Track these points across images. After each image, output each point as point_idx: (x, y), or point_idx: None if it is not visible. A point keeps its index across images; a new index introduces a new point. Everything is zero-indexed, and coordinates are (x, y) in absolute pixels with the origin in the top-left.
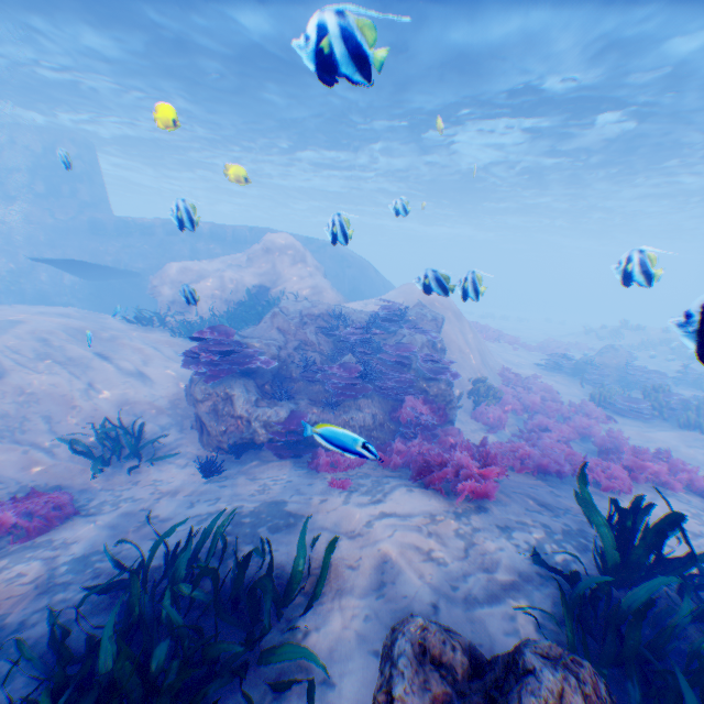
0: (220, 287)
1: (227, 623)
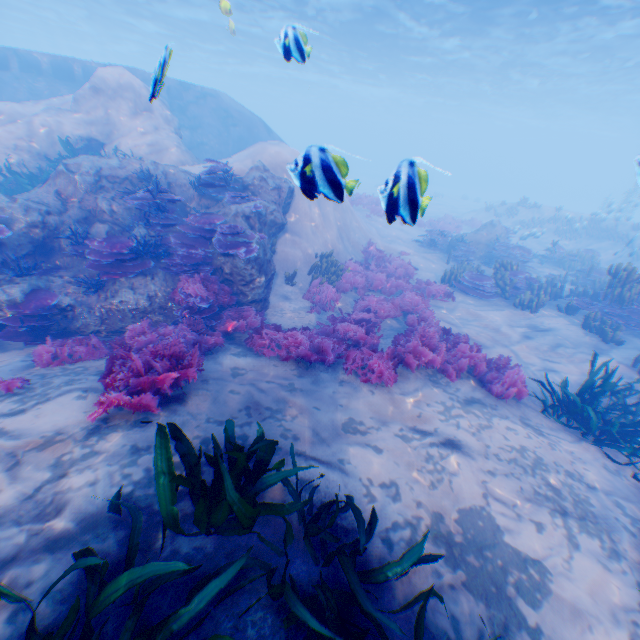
0: (29, 138)
1: None
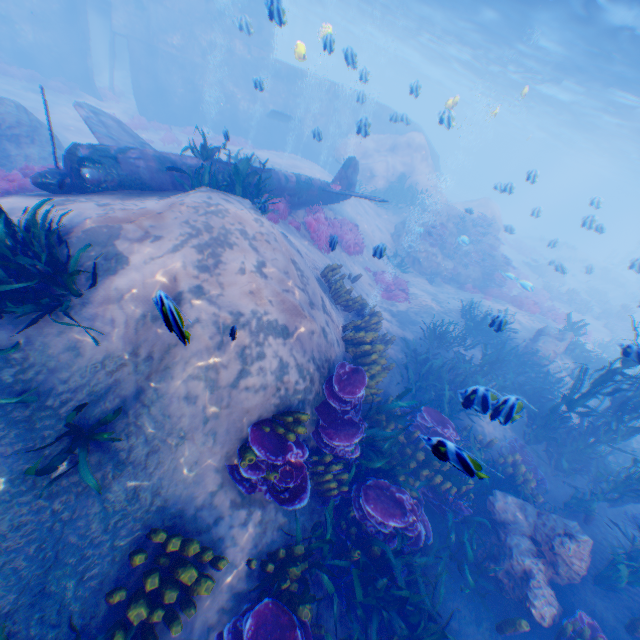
0: (386, 171)
1: None
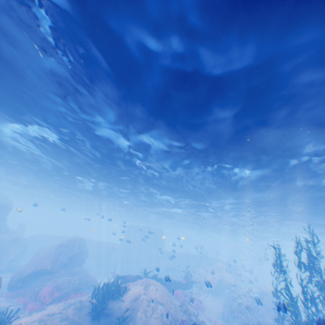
0: (211, 278)
1: None
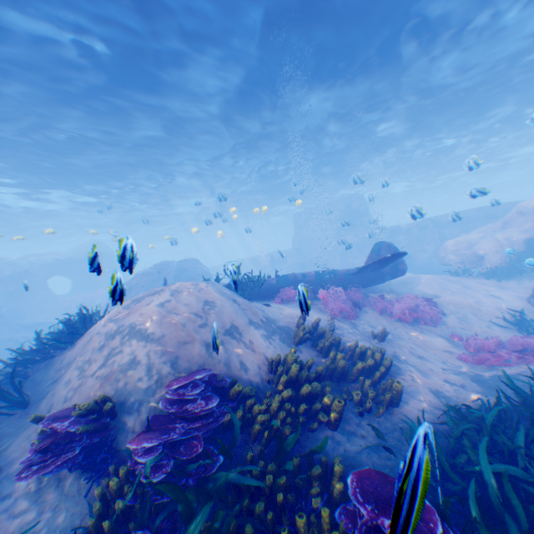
0: (497, 245)
1: None
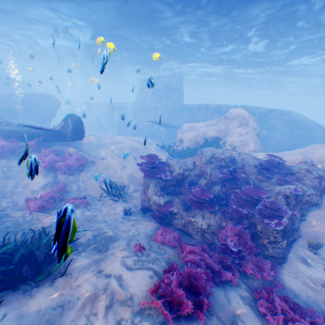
0: (195, 136)
1: (30, 267)
